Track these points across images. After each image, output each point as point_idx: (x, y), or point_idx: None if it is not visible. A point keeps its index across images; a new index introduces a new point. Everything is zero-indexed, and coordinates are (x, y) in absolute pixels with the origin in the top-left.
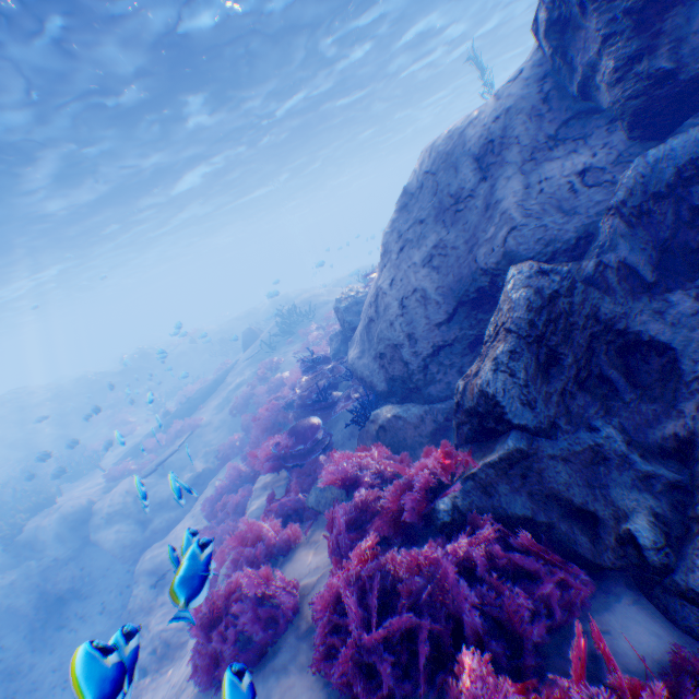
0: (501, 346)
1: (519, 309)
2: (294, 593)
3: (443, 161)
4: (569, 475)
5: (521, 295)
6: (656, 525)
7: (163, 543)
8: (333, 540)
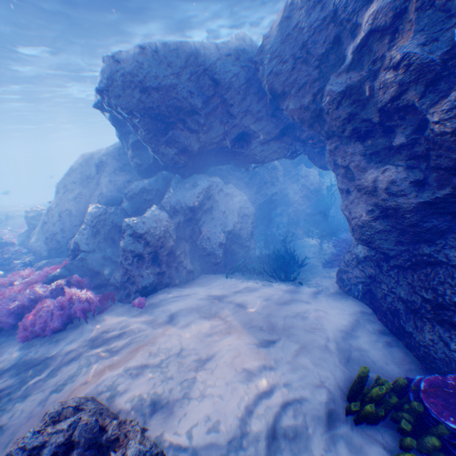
0: (82, 226)
1: (89, 216)
2: None
3: (87, 163)
4: (96, 263)
5: (90, 212)
6: (110, 270)
7: None
8: None
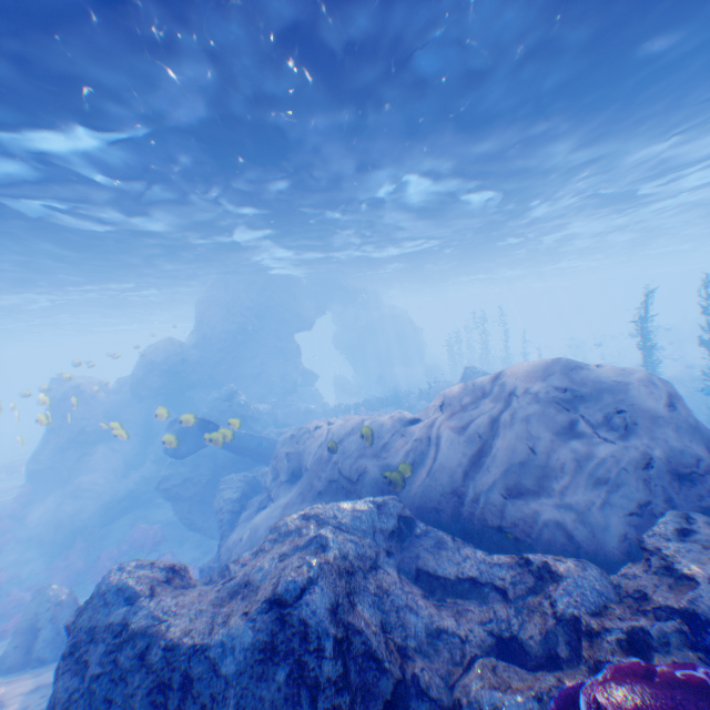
0: None
1: None
2: None
3: None
4: None
5: None
6: None
7: None
8: None
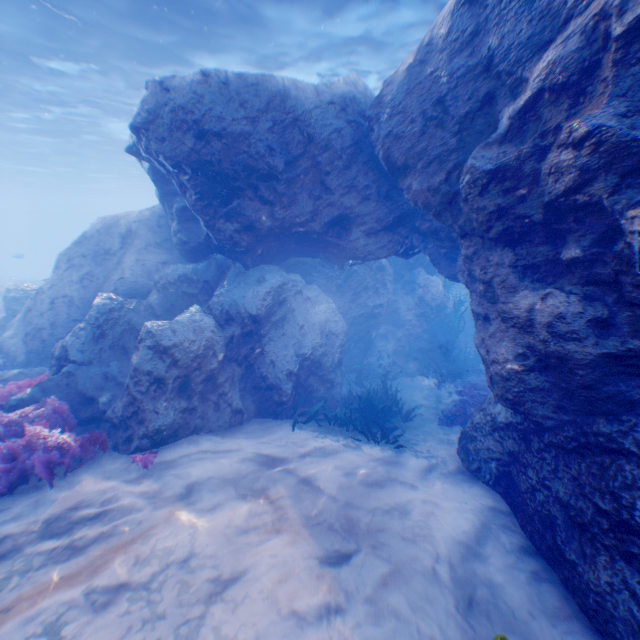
0: (79, 324)
1: (92, 309)
2: None
3: (108, 230)
4: (91, 384)
5: (96, 304)
6: (111, 397)
7: None
8: None
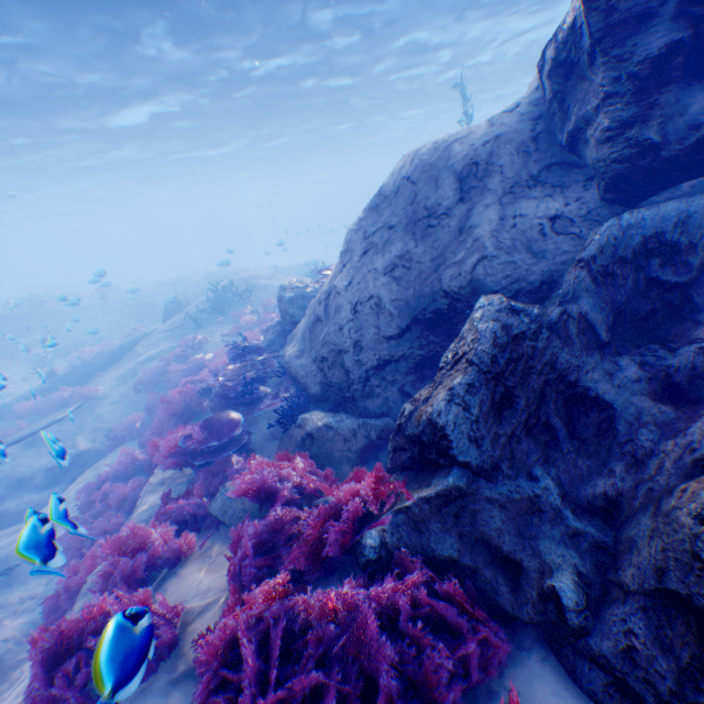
0: (461, 377)
1: (485, 342)
2: (176, 624)
3: (426, 171)
4: (503, 521)
5: (490, 328)
6: (580, 585)
7: (15, 532)
8: (236, 563)
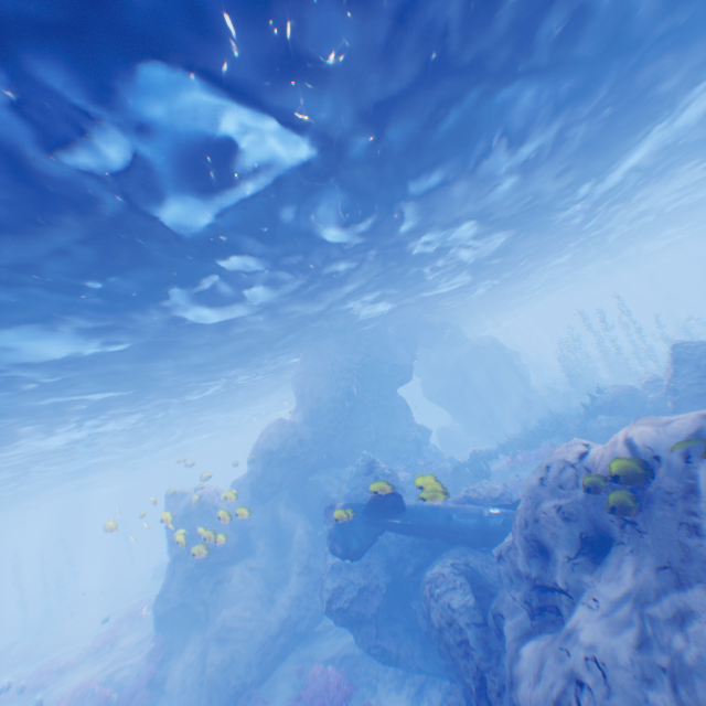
0: None
1: None
2: None
3: None
4: None
5: None
6: None
7: None
8: None
